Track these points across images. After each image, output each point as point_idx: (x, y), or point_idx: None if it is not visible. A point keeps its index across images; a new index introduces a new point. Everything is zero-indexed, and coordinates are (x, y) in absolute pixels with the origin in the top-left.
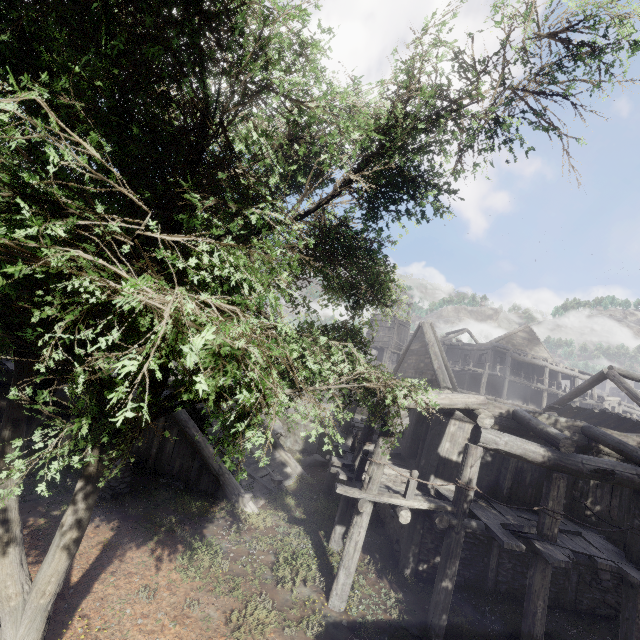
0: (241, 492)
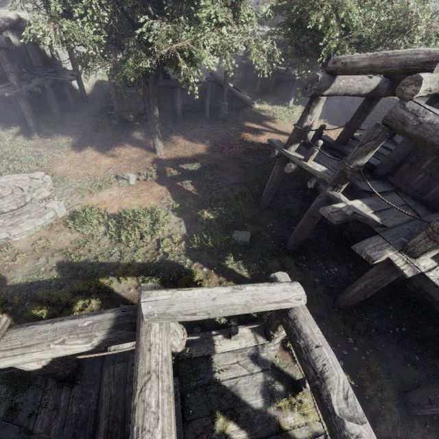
0: (252, 102)
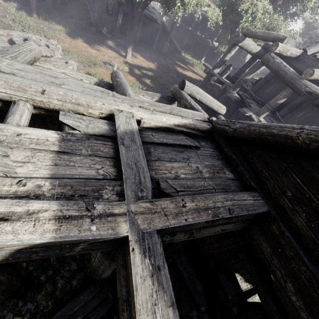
0: (181, 51)
